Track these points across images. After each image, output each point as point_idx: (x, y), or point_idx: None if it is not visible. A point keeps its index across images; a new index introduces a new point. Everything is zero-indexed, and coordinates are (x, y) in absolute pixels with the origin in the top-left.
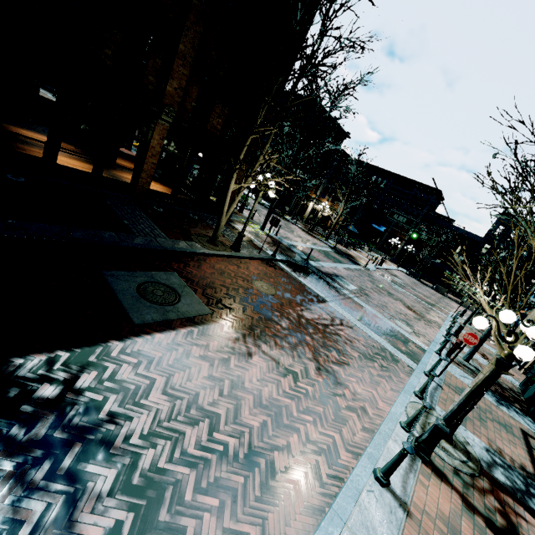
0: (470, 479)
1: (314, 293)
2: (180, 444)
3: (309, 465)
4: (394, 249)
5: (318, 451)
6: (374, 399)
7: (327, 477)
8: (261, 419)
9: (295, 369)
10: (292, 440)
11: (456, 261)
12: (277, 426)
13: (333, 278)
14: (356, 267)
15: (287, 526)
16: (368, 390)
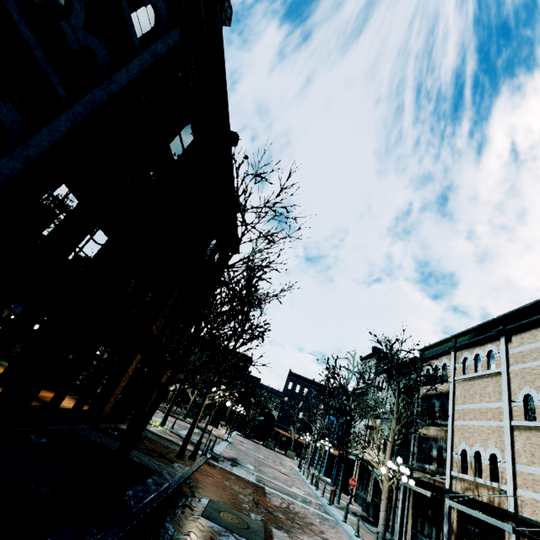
0: None
1: (254, 483)
2: None
3: None
4: (224, 412)
5: None
6: None
7: None
8: None
9: None
10: None
11: (270, 414)
12: None
13: (238, 462)
14: (227, 443)
15: None
16: None
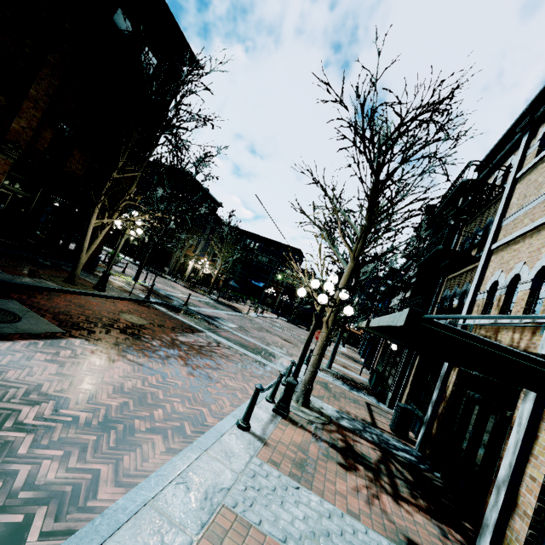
0: (321, 426)
1: (192, 326)
2: (14, 418)
3: (174, 426)
4: (274, 302)
5: (185, 419)
6: (245, 389)
7: (191, 433)
8: (121, 400)
9: (165, 371)
10: (156, 413)
11: None
12: (141, 405)
13: (213, 319)
14: (238, 314)
15: (144, 462)
16: (240, 384)
